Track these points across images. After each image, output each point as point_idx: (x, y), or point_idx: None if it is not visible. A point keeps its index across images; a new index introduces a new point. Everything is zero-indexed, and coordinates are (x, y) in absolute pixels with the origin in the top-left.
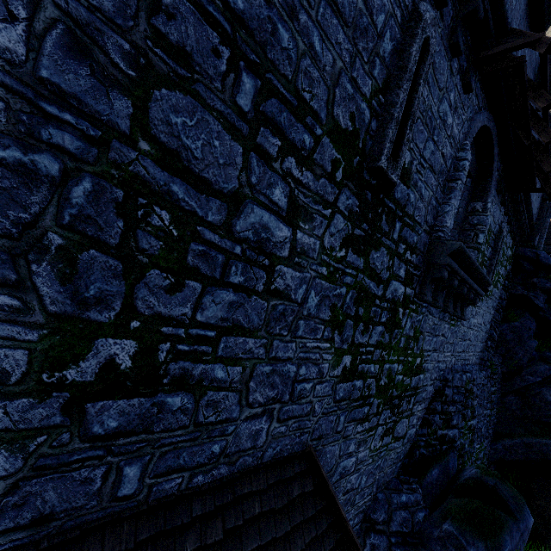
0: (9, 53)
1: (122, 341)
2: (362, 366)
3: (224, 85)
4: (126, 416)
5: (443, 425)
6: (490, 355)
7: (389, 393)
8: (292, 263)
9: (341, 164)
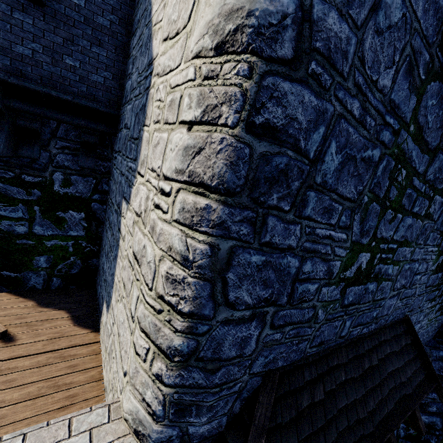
0: (385, 89)
1: (366, 254)
2: None
3: None
4: (355, 295)
5: None
6: None
7: None
8: (442, 192)
9: None
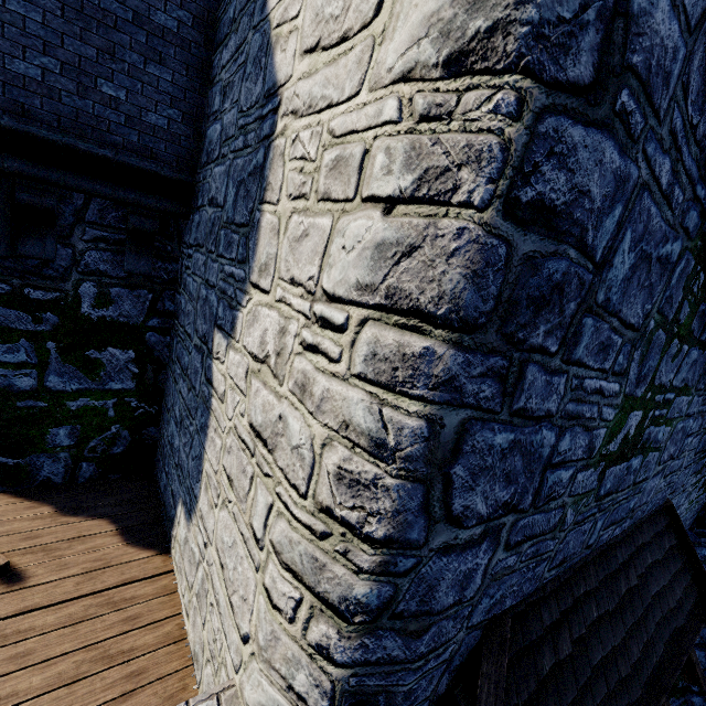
0: (704, 139)
1: (637, 412)
2: None
3: None
4: (614, 479)
5: None
6: None
7: None
8: None
9: None
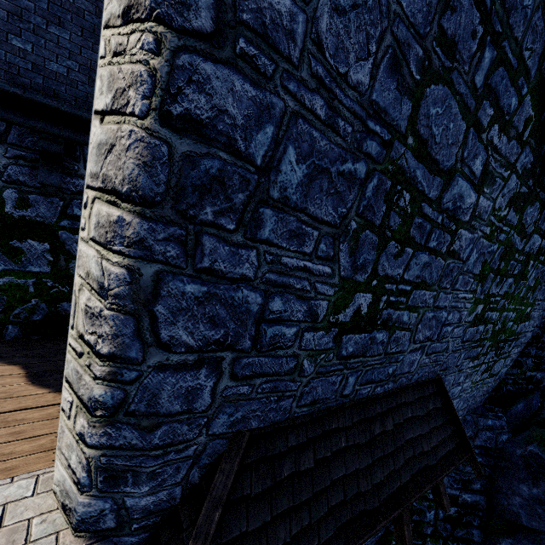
0: (361, 86)
1: (366, 294)
2: (488, 313)
3: (470, 66)
4: (357, 345)
5: (533, 368)
6: None
7: (499, 337)
8: (469, 226)
9: (531, 121)
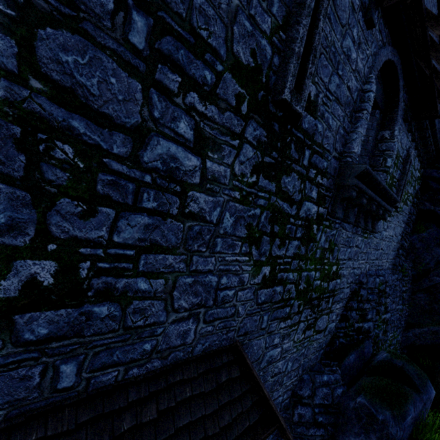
0: None
1: (41, 262)
2: (281, 274)
3: (114, 24)
4: (56, 324)
5: (359, 319)
6: (401, 261)
7: (308, 295)
8: (204, 188)
9: (245, 98)
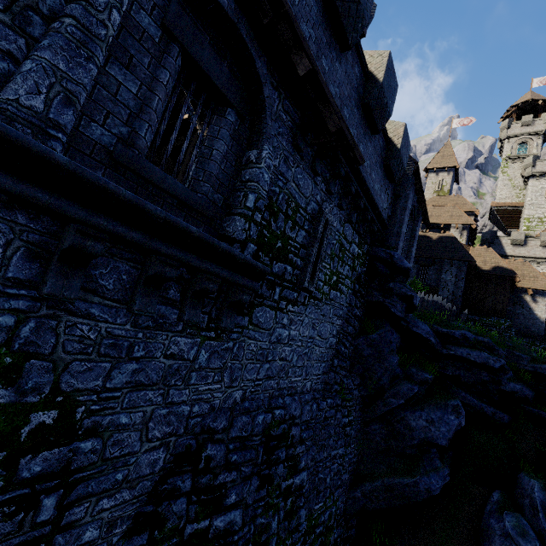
0: None
1: None
2: None
3: None
4: None
5: (203, 512)
6: (340, 376)
7: None
8: None
9: None
